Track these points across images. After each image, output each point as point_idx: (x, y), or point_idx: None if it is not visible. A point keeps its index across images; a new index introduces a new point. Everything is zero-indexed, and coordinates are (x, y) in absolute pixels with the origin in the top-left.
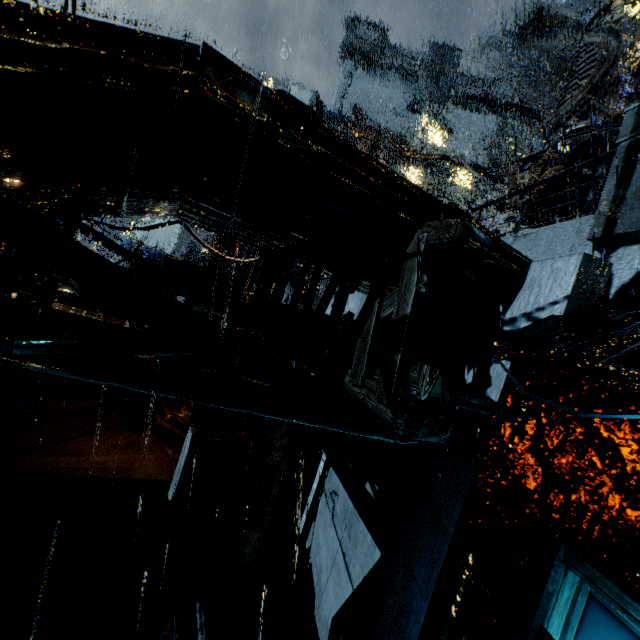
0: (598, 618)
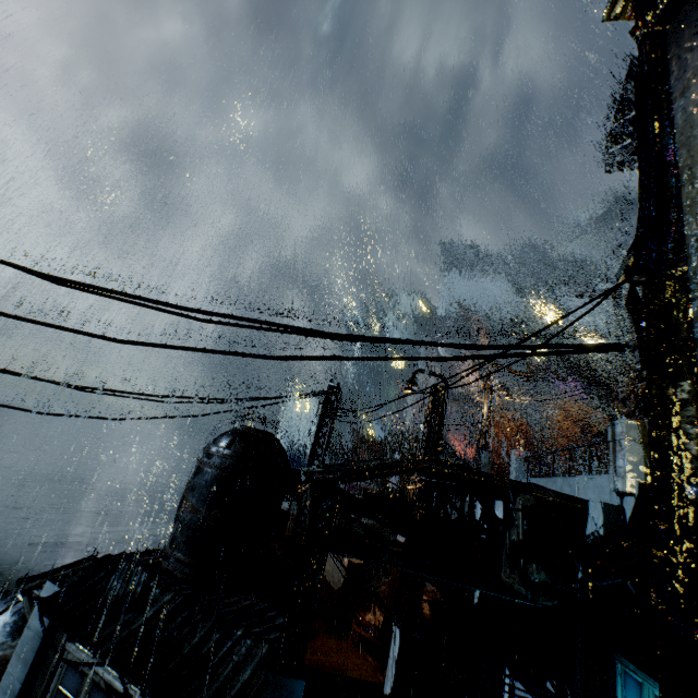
0: (627, 678)
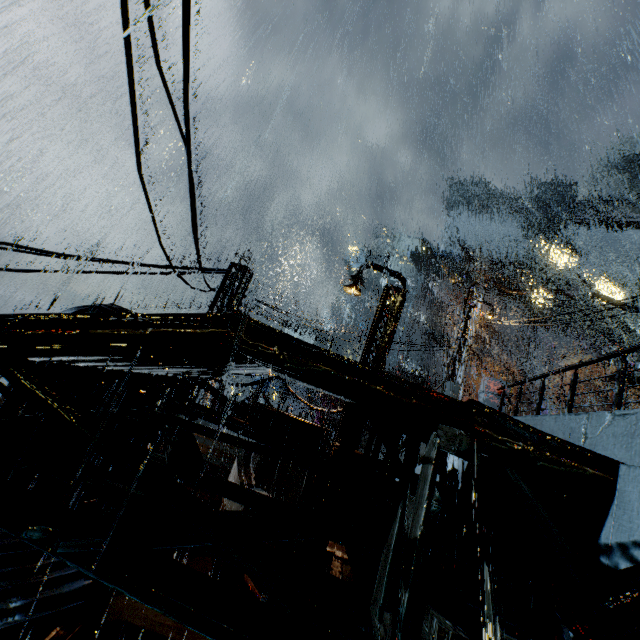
0: None
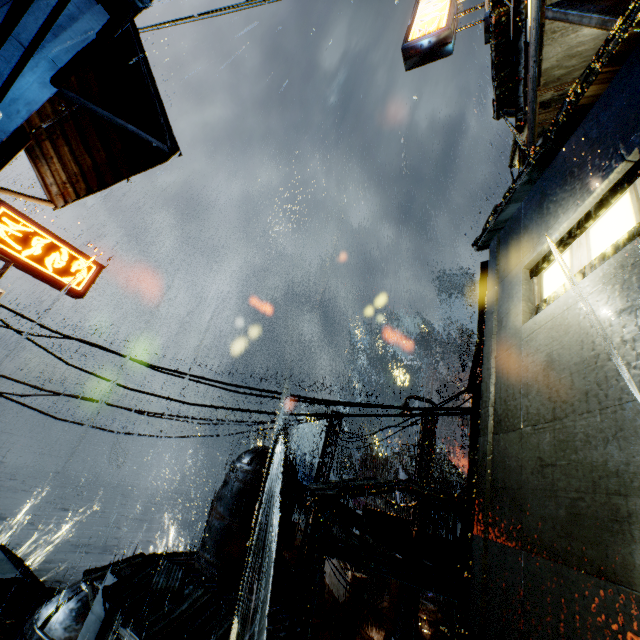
0: None
